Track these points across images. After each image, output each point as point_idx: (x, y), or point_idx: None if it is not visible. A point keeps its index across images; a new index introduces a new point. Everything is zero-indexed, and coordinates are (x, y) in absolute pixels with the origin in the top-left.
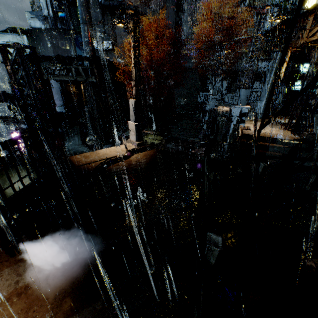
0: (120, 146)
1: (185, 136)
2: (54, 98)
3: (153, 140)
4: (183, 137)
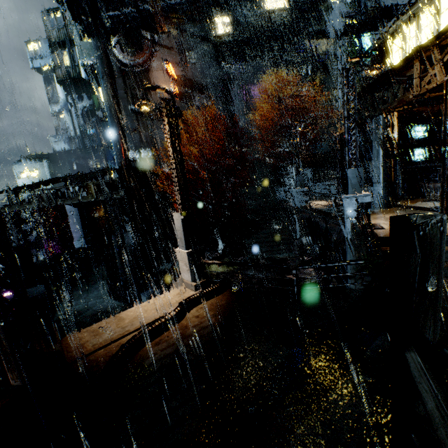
0: (164, 296)
1: (269, 253)
2: (72, 229)
3: (223, 268)
4: (267, 256)
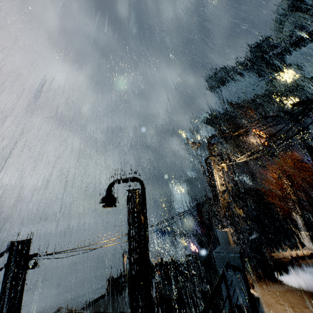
0: (299, 251)
1: None
2: None
3: None
4: None
